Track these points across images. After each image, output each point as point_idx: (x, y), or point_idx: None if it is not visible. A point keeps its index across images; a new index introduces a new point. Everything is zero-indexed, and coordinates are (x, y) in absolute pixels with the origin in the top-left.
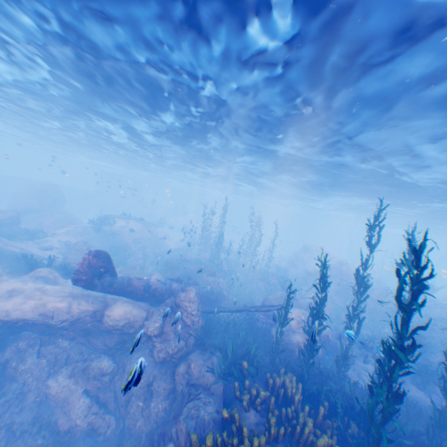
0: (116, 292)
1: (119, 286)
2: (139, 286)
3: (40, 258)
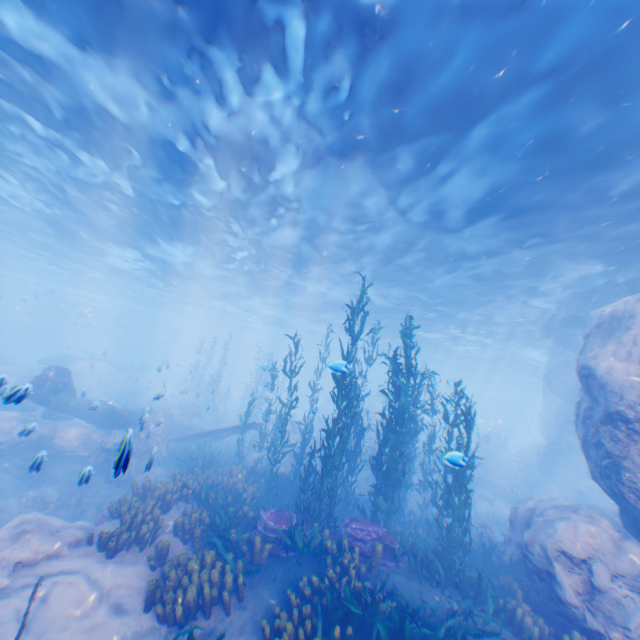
0: (73, 413)
1: (77, 405)
2: (101, 409)
3: None
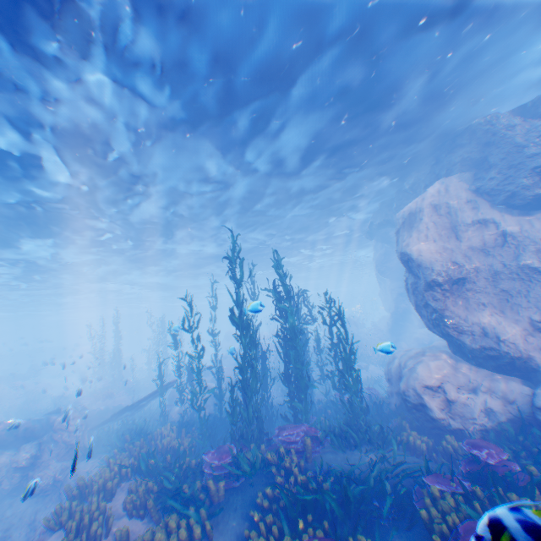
0: None
1: None
2: None
3: None
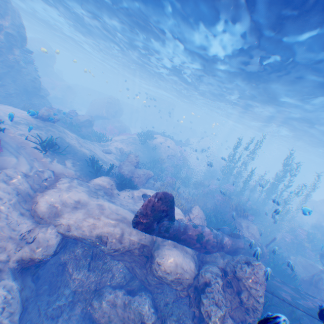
0: (169, 238)
1: (174, 232)
2: (192, 235)
3: (102, 162)
